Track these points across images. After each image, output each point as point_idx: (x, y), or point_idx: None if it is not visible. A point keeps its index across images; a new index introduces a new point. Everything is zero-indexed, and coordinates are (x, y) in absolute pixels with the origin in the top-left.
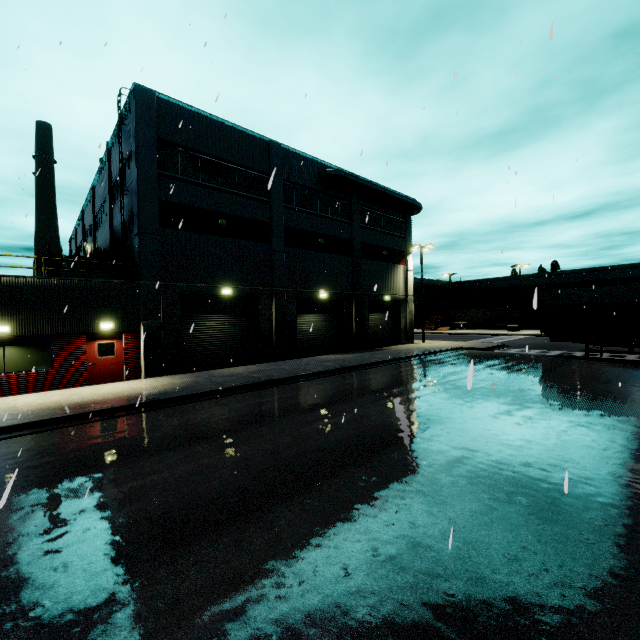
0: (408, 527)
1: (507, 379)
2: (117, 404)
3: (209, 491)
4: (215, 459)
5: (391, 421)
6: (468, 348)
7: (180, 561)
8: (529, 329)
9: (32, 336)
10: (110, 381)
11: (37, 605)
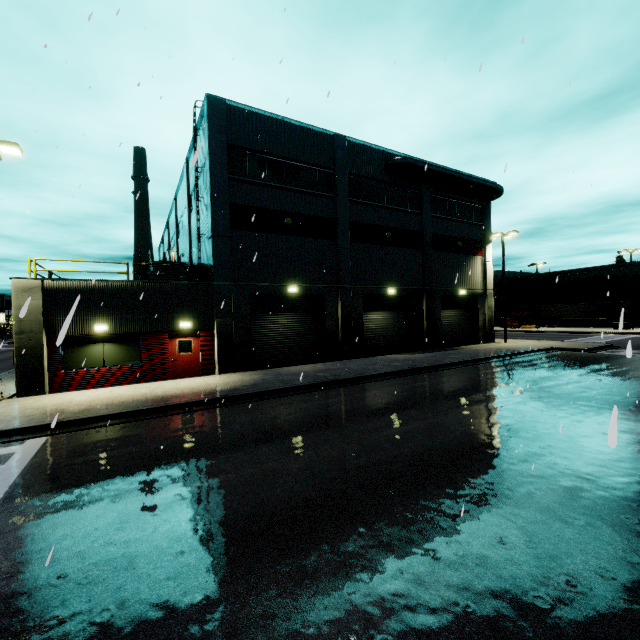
0: (510, 578)
1: (622, 388)
2: (192, 399)
3: (273, 499)
4: (280, 463)
5: (474, 433)
6: (563, 349)
7: (240, 581)
8: None
9: (125, 334)
10: (189, 376)
11: (104, 609)
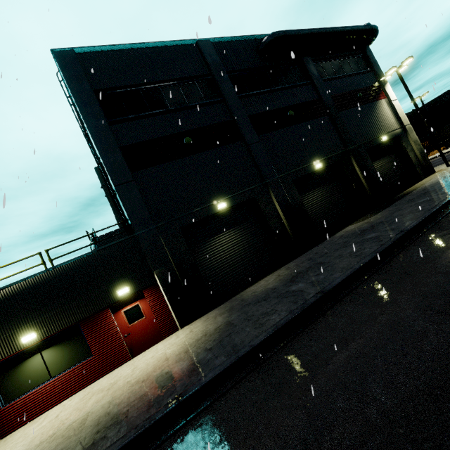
0: None
1: None
2: (133, 427)
3: None
4: None
5: None
6: None
7: None
8: None
9: (61, 331)
10: (150, 344)
11: None
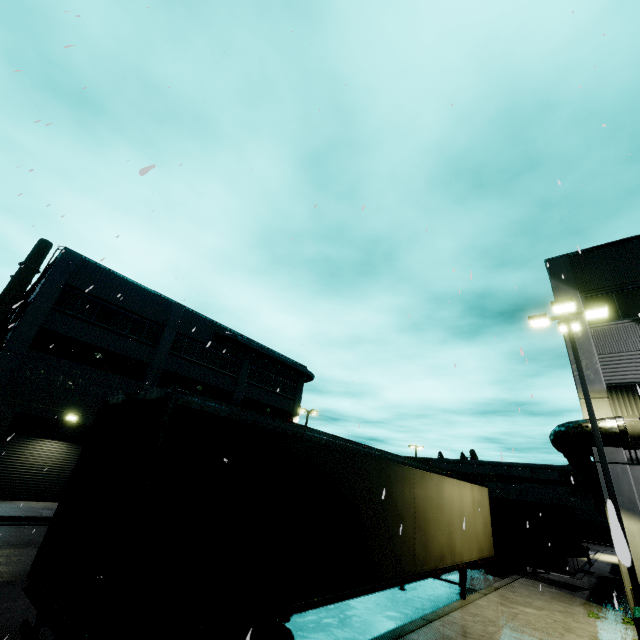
0: None
1: None
2: None
3: None
4: None
5: None
6: None
7: None
8: None
9: None
10: None
11: None
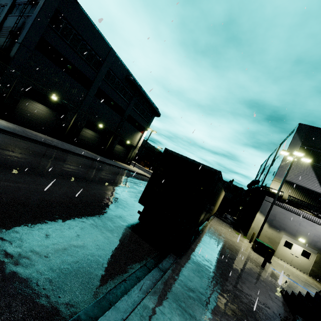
0: (78, 195)
1: None
2: None
3: (12, 163)
4: (17, 157)
5: (96, 178)
6: (147, 176)
7: None
8: None
9: None
10: None
11: None
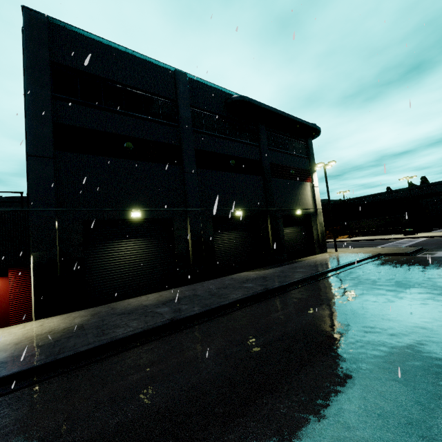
0: None
1: None
2: None
3: None
4: None
5: None
6: (387, 254)
7: None
8: (418, 232)
9: None
10: None
11: None
